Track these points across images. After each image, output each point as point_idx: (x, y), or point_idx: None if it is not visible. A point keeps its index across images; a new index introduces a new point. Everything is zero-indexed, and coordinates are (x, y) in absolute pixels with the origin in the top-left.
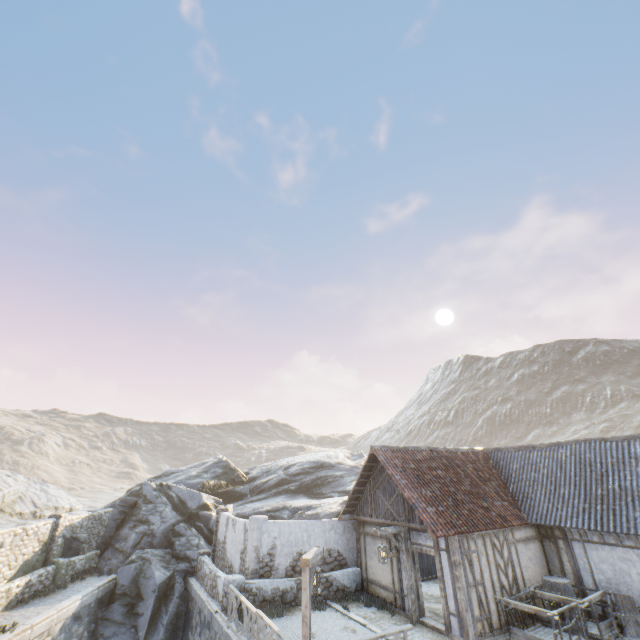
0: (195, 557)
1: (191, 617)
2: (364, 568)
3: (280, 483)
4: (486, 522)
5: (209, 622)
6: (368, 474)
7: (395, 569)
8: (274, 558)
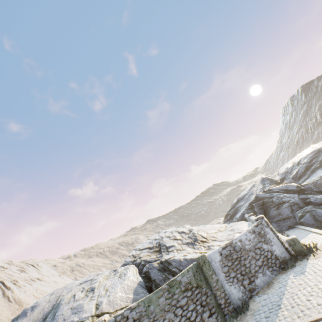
0: None
1: None
2: None
3: (306, 168)
4: None
5: None
6: None
7: None
8: None
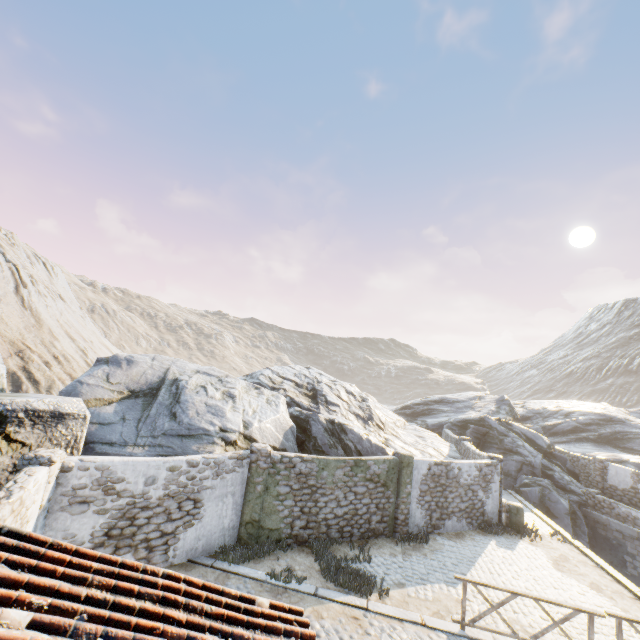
0: (580, 492)
1: (618, 544)
2: None
3: (574, 430)
4: None
5: None
6: None
7: None
8: None
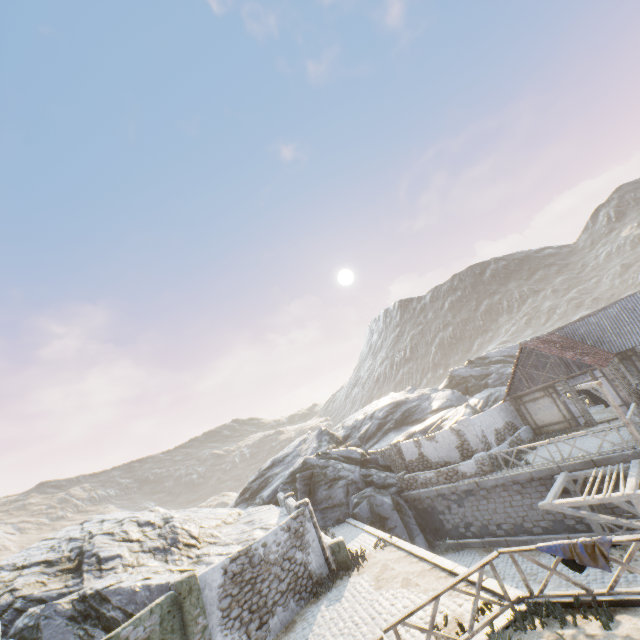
0: (395, 481)
1: (432, 509)
2: (532, 423)
3: (379, 427)
4: (606, 357)
5: (468, 492)
6: (517, 364)
7: (562, 408)
8: (486, 438)
